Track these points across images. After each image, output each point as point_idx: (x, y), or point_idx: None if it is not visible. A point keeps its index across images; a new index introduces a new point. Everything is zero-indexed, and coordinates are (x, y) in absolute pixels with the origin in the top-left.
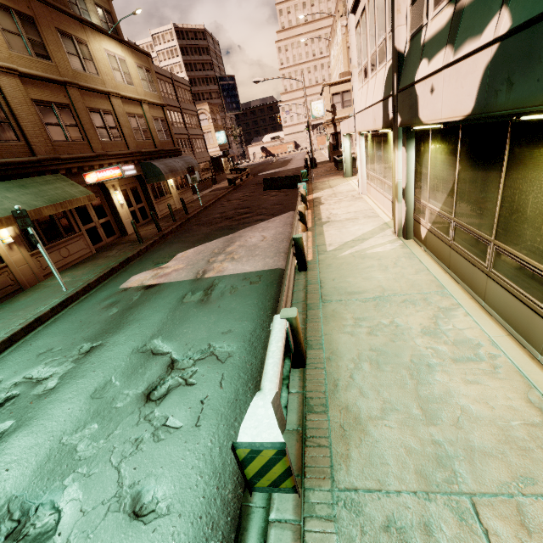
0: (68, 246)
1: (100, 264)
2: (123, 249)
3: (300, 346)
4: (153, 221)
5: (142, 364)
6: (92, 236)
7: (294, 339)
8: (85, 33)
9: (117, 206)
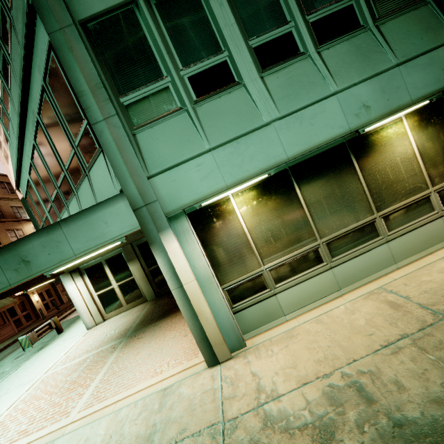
0: (1, 331)
1: (17, 335)
2: (33, 325)
3: (58, 326)
4: (60, 305)
5: (18, 354)
6: (17, 323)
7: (56, 325)
8: (21, 225)
9: (34, 303)
